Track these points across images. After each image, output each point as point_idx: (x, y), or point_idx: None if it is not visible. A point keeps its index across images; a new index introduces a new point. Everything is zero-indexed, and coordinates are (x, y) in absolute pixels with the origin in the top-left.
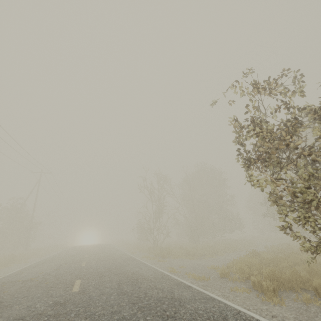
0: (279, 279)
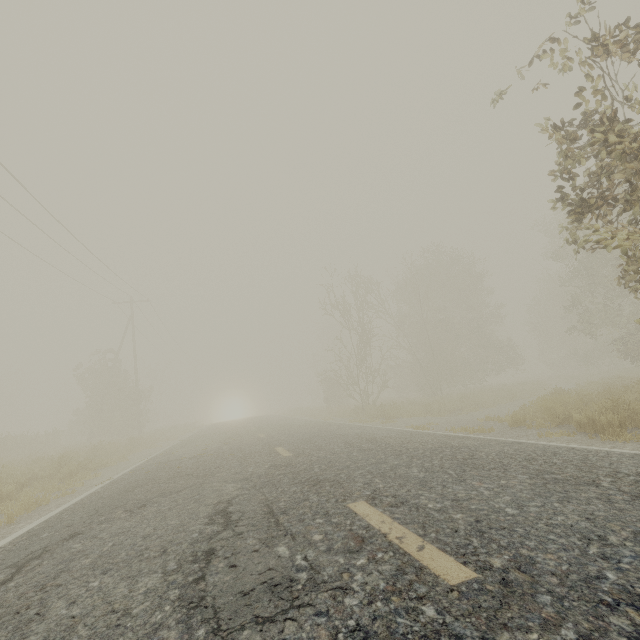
0: (626, 412)
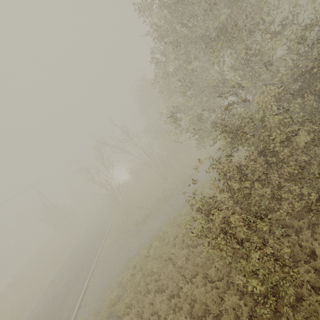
0: None
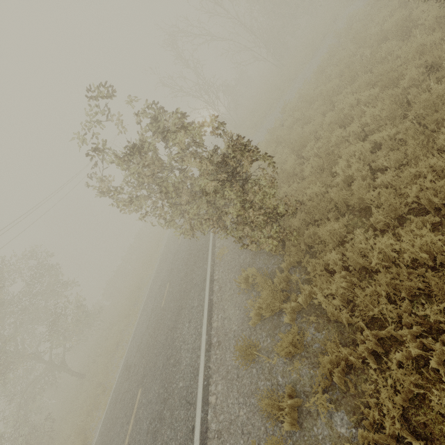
0: None
